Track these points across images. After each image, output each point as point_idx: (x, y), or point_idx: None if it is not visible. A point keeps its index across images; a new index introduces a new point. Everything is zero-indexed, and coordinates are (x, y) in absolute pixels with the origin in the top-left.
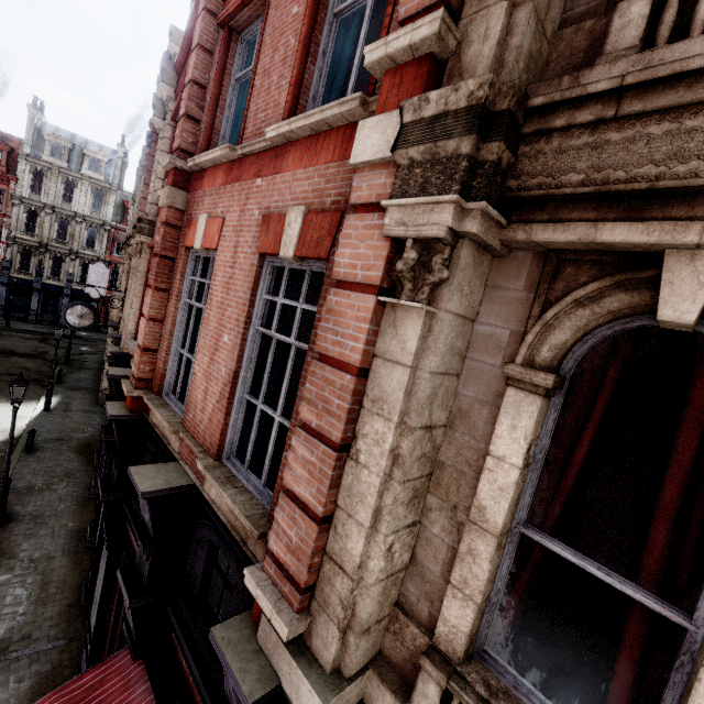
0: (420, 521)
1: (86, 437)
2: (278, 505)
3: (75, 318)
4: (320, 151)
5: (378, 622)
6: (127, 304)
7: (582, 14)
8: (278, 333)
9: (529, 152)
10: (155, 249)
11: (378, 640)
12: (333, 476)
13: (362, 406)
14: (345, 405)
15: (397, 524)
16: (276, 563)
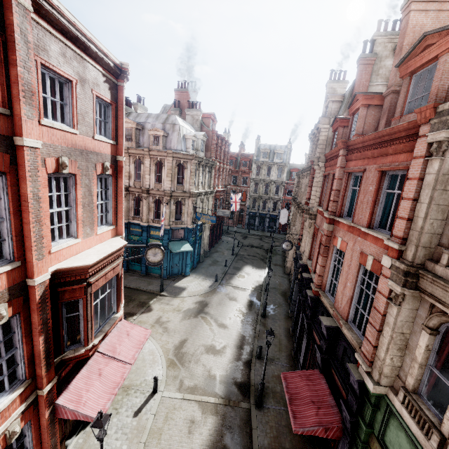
0: (404, 356)
1: (283, 289)
2: (364, 340)
3: (285, 246)
4: (378, 242)
5: (391, 377)
6: (302, 240)
7: (443, 243)
8: (366, 289)
9: (421, 280)
10: (322, 242)
11: (391, 382)
12: (377, 337)
13: (384, 323)
14: (379, 321)
15: (393, 353)
16: (363, 354)
